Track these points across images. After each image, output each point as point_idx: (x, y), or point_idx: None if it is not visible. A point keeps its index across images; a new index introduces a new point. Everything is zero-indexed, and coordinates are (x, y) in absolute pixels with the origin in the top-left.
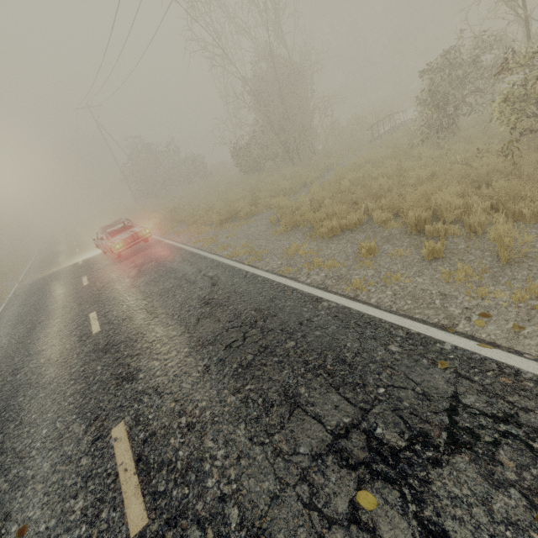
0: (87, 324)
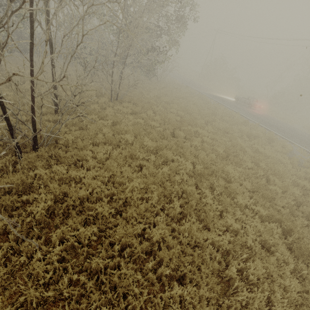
0: (275, 122)
